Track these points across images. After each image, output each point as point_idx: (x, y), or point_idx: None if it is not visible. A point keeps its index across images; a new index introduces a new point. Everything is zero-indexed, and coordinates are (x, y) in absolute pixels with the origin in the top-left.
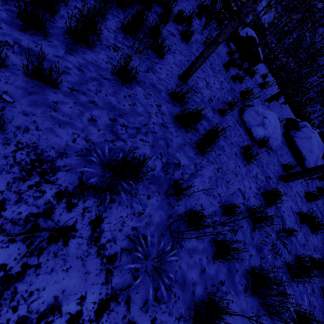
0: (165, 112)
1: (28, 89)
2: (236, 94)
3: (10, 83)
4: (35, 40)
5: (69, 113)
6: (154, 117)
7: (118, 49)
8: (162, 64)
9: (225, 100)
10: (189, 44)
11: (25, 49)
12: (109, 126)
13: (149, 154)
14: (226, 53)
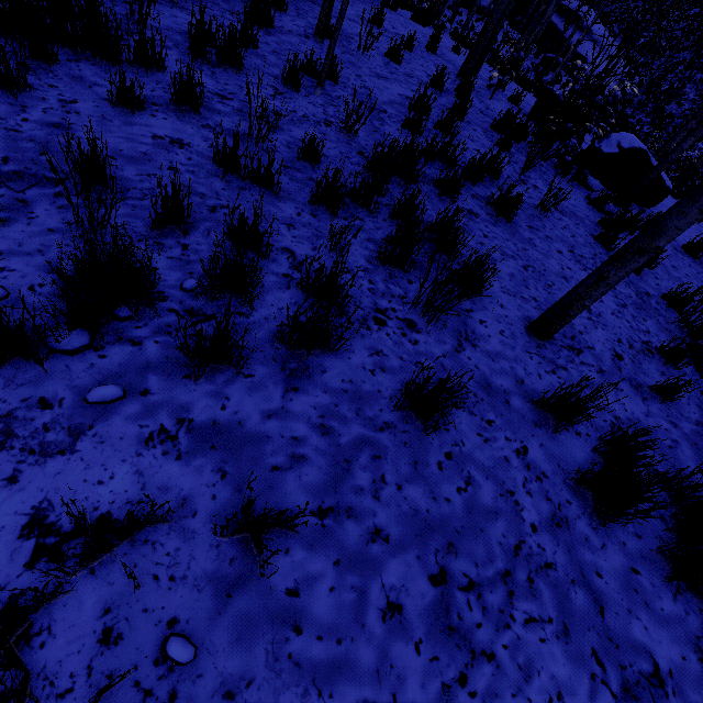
0: (543, 464)
1: (224, 576)
2: (658, 306)
3: (181, 575)
4: (218, 388)
5: (332, 617)
6: (527, 503)
7: (384, 318)
8: (481, 308)
9: (645, 338)
10: (511, 221)
11: (201, 430)
12: (436, 613)
13: (569, 678)
14: (586, 203)
